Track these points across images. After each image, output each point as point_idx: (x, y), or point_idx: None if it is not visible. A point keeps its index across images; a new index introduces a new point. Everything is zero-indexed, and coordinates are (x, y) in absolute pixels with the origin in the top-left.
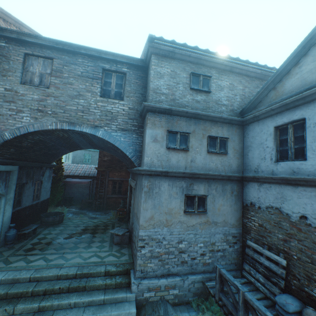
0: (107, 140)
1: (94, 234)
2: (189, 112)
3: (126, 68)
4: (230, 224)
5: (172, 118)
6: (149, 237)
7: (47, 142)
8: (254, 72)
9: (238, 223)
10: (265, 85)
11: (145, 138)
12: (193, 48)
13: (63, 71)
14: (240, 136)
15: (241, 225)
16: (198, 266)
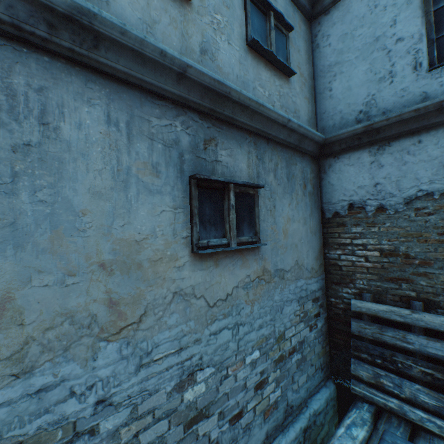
0: None
1: None
2: None
3: None
4: (308, 269)
5: None
6: None
7: None
8: None
9: (319, 264)
10: None
11: None
12: None
13: None
14: (308, 46)
15: (323, 268)
16: (252, 434)
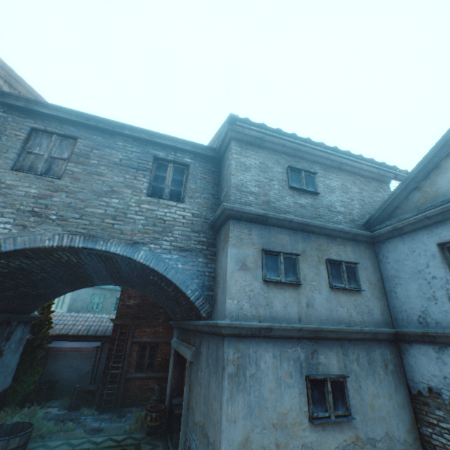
0: (153, 267)
1: None
2: (295, 221)
3: (189, 158)
4: (400, 441)
5: (268, 229)
6: None
7: (34, 273)
8: (369, 171)
9: (413, 437)
10: (403, 184)
11: (227, 264)
12: (289, 136)
13: (91, 156)
14: (373, 260)
15: (419, 441)
16: None
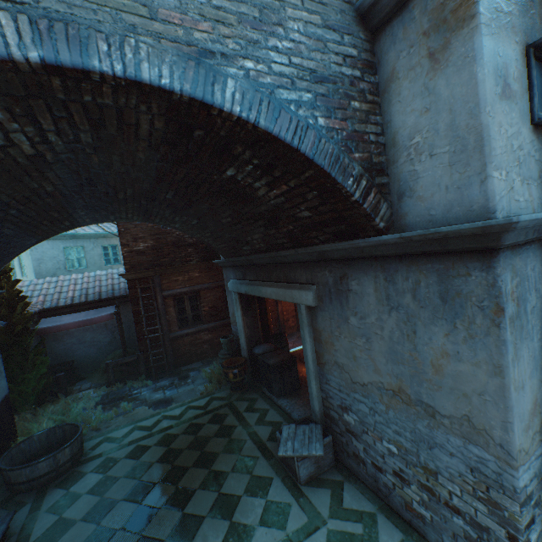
0: (267, 127)
1: (209, 465)
2: None
3: None
4: None
5: None
6: (538, 478)
7: None
8: None
9: None
10: None
11: (480, 81)
12: None
13: None
14: None
15: None
16: None
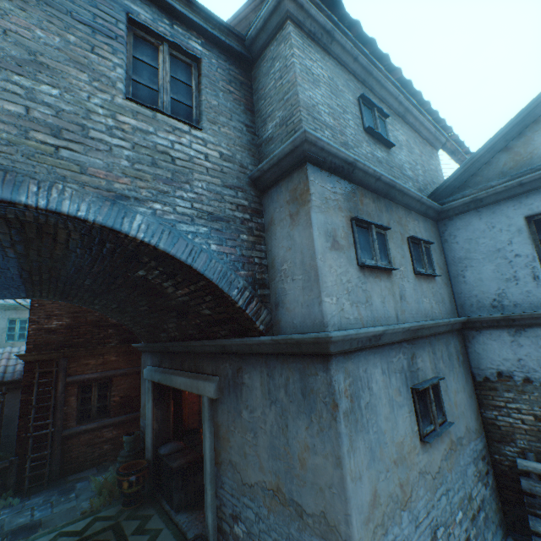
0: (165, 249)
1: None
2: (382, 180)
3: (198, 43)
4: (473, 431)
5: (352, 189)
6: None
7: None
8: (428, 129)
9: (479, 423)
10: (490, 143)
11: (315, 239)
12: (365, 42)
13: None
14: (438, 241)
15: (482, 426)
16: None
